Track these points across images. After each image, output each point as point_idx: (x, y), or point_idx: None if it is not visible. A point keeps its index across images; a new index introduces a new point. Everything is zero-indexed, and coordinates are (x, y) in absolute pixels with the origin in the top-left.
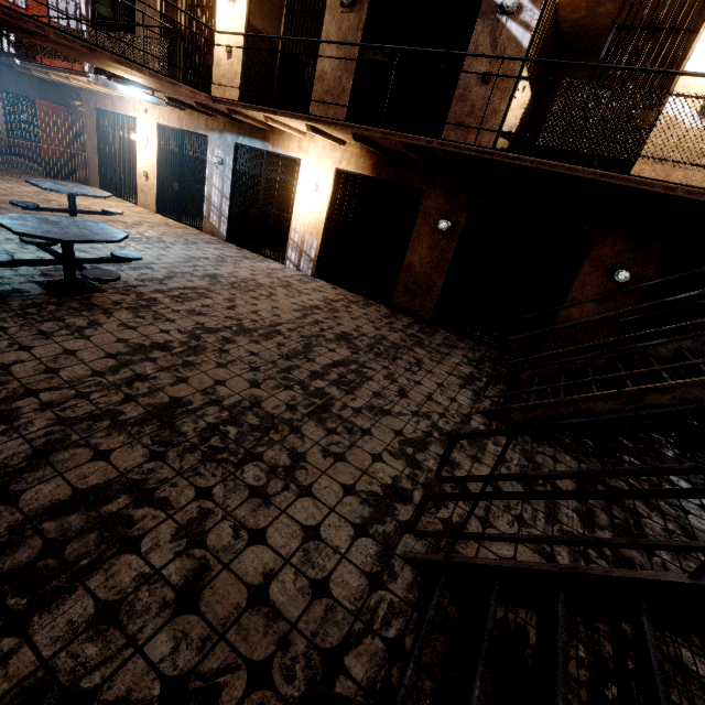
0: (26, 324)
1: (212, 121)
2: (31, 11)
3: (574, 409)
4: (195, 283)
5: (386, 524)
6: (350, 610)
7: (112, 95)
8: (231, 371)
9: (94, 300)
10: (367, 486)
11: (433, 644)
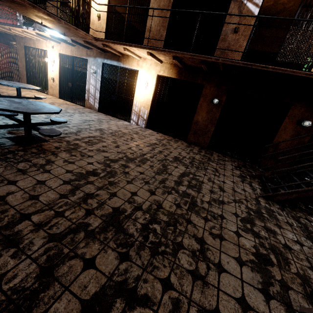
0: (8, 165)
1: (89, 52)
2: None
3: None
4: (93, 134)
5: (274, 285)
6: None
7: (34, 39)
8: (136, 185)
9: (44, 146)
10: (246, 256)
11: None
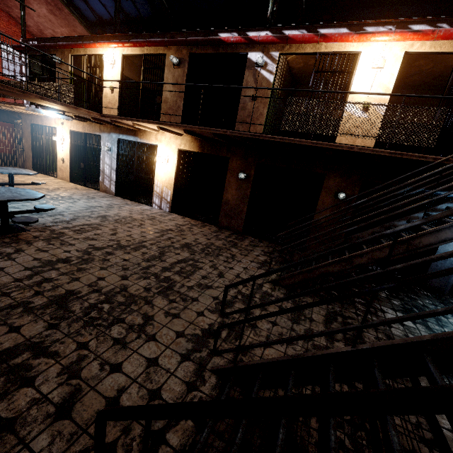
0: None
1: (103, 127)
2: None
3: (319, 272)
4: (91, 221)
5: (202, 352)
6: None
7: (41, 115)
8: (110, 271)
9: (20, 236)
10: (192, 331)
11: (225, 419)
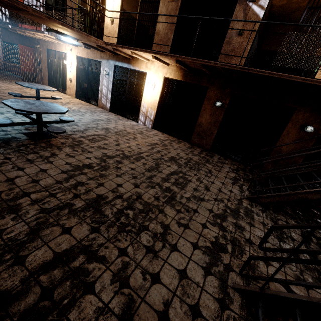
0: (20, 155)
1: (103, 54)
2: None
3: (297, 197)
4: (99, 132)
5: (218, 266)
6: None
7: (55, 42)
8: (124, 179)
9: (52, 142)
10: (203, 243)
11: None
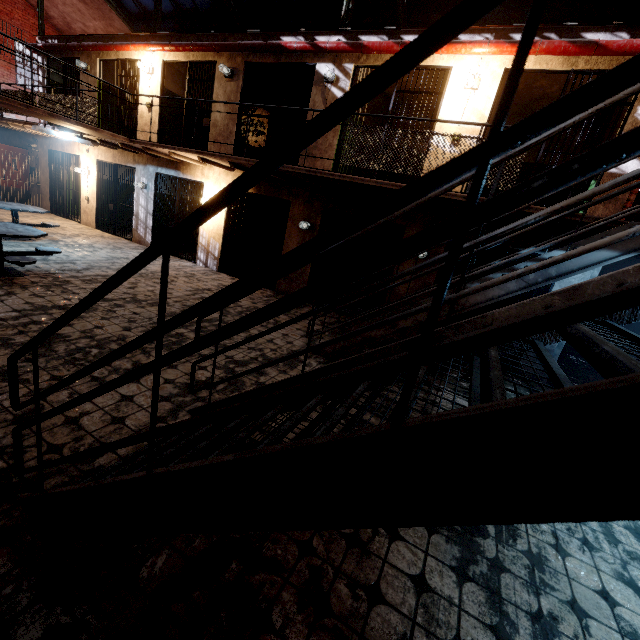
0: None
1: (138, 157)
2: (2, 78)
3: (361, 338)
4: (108, 273)
5: (186, 397)
6: (134, 430)
7: (62, 139)
8: (112, 322)
9: (16, 280)
10: (184, 380)
11: None
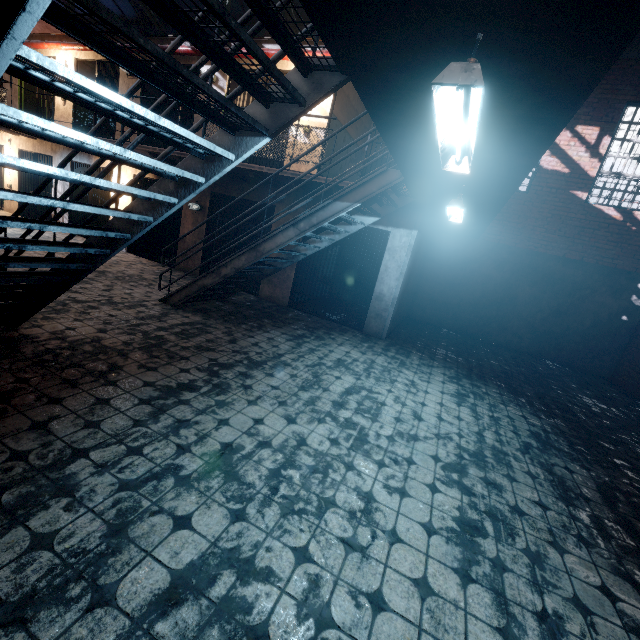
0: None
1: (55, 146)
2: None
3: (198, 286)
4: None
5: None
6: None
7: None
8: None
9: None
10: None
11: None
